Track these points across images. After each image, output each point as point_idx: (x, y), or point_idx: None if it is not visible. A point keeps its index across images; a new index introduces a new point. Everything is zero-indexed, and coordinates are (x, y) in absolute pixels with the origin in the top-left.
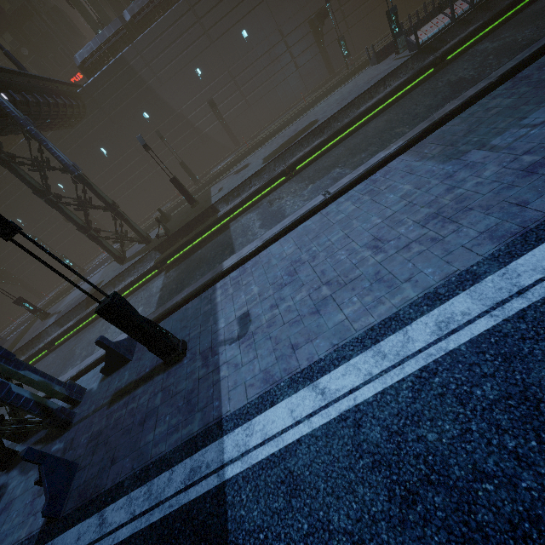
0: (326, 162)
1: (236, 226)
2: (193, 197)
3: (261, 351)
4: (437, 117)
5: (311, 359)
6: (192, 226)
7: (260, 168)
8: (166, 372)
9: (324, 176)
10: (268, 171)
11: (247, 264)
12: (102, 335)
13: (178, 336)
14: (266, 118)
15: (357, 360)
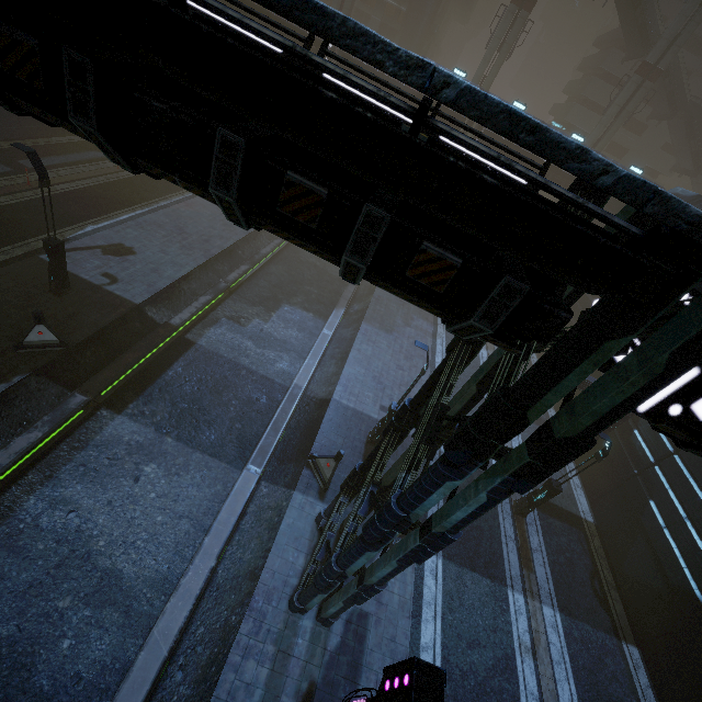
0: (262, 291)
1: (208, 341)
2: (69, 280)
3: None
4: (347, 298)
5: None
6: (110, 332)
7: (188, 271)
8: None
9: (280, 308)
10: (195, 277)
11: (342, 381)
12: (78, 549)
13: (354, 435)
14: (8, 132)
15: None
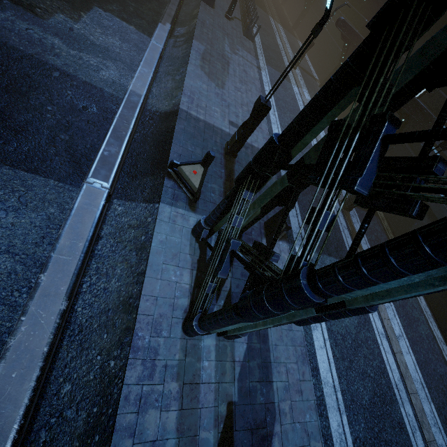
0: None
1: None
2: None
3: (255, 133)
4: (171, 15)
5: (267, 130)
6: None
7: None
8: (236, 162)
9: (91, 10)
10: None
11: (186, 92)
12: None
13: (211, 146)
14: None
15: (273, 126)
